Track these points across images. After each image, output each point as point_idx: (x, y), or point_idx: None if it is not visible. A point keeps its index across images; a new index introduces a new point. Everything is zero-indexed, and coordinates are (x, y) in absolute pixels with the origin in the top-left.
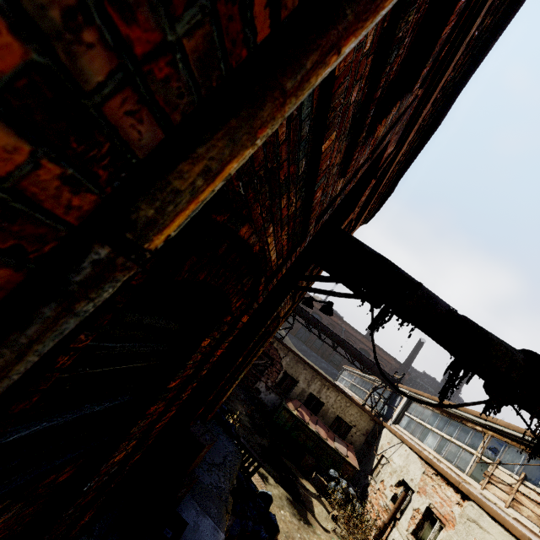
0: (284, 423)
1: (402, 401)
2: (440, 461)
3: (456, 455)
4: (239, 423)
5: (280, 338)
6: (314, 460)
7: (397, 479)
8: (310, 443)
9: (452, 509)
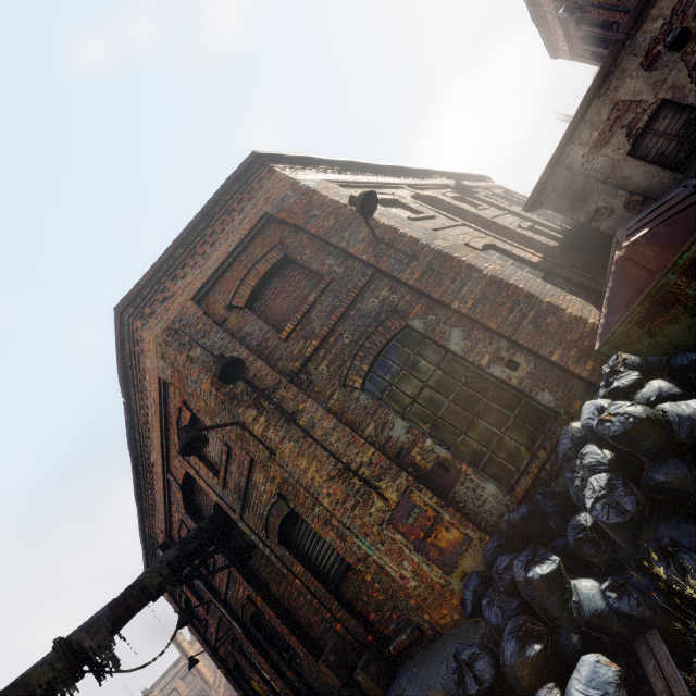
0: None
1: None
2: None
3: None
4: None
5: None
6: None
7: None
8: None
9: None
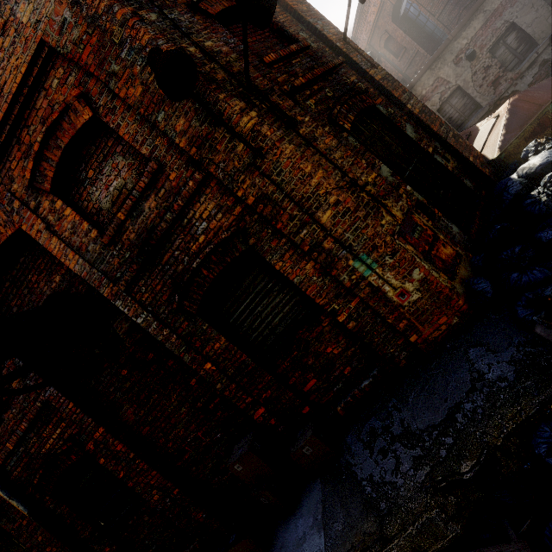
0: None
1: None
2: None
3: None
4: None
5: None
6: None
7: None
8: None
9: None
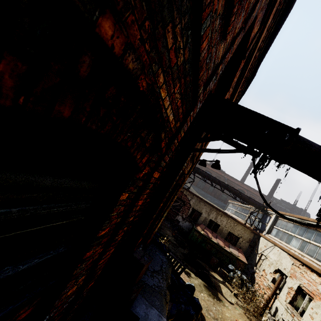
0: (196, 239)
1: (271, 219)
2: (304, 256)
3: (315, 251)
4: (168, 241)
5: (187, 188)
6: (217, 260)
7: (274, 269)
8: (214, 250)
9: (317, 287)
